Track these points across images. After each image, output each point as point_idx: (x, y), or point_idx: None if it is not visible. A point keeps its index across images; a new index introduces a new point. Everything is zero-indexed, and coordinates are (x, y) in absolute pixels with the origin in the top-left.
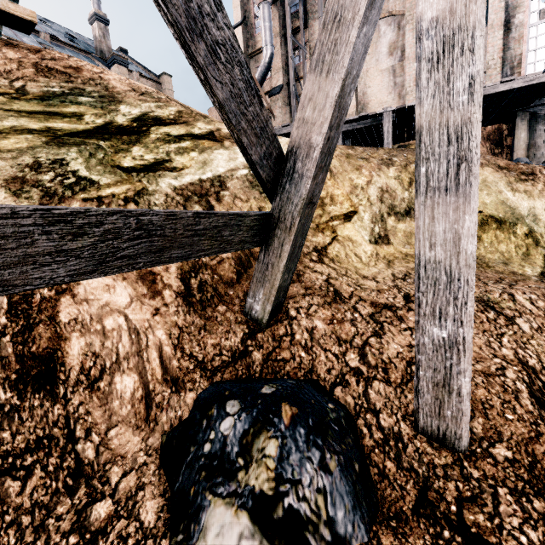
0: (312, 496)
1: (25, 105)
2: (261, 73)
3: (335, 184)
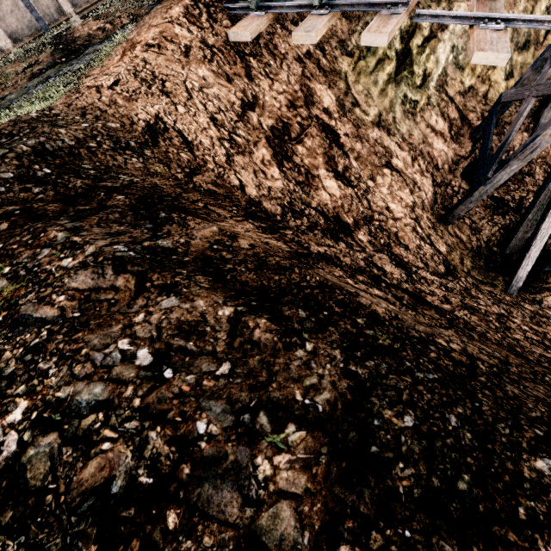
0: None
1: (370, 61)
2: None
3: None
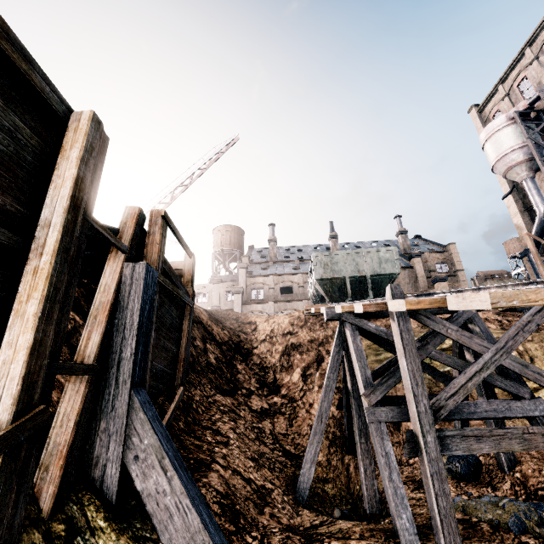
0: (455, 467)
1: None
2: (538, 227)
3: None
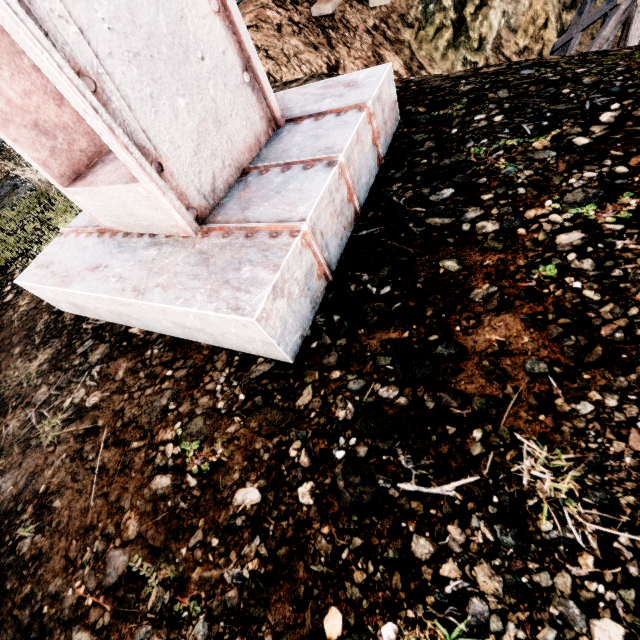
0: None
1: (429, 31)
2: None
3: (536, 2)
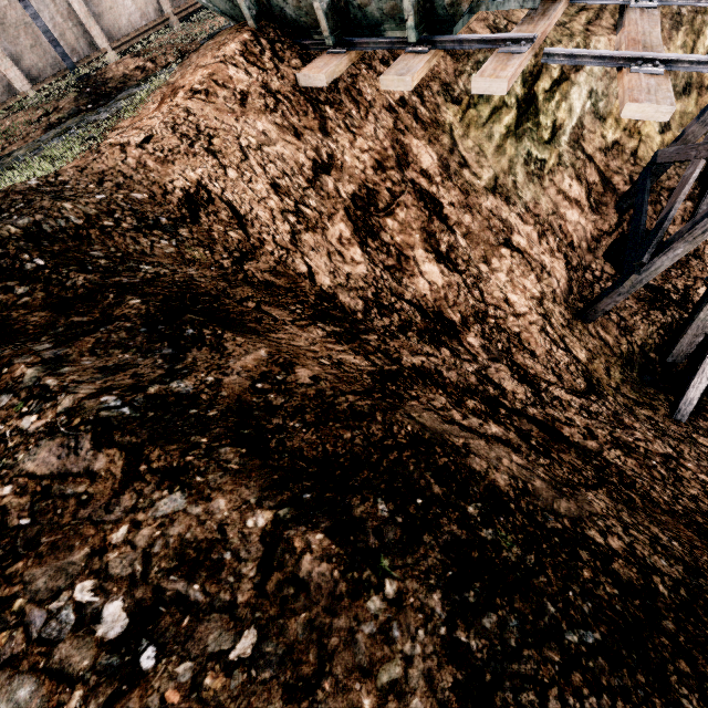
0: None
1: (482, 110)
2: None
3: None
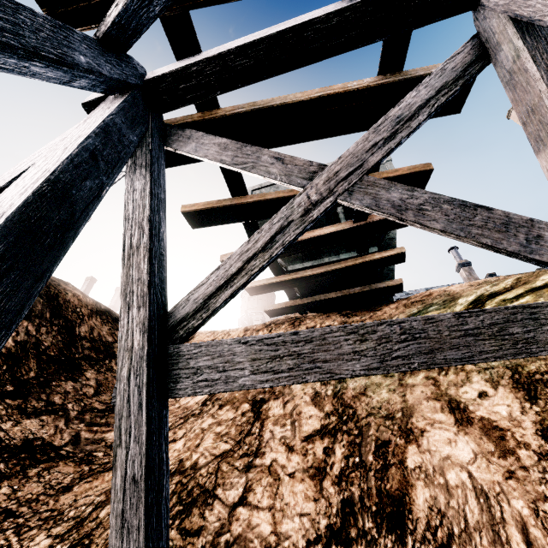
0: None
1: None
2: None
3: None
